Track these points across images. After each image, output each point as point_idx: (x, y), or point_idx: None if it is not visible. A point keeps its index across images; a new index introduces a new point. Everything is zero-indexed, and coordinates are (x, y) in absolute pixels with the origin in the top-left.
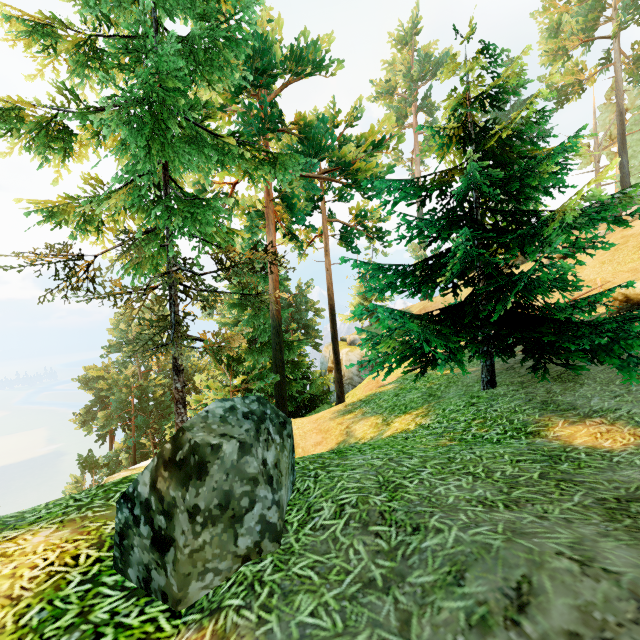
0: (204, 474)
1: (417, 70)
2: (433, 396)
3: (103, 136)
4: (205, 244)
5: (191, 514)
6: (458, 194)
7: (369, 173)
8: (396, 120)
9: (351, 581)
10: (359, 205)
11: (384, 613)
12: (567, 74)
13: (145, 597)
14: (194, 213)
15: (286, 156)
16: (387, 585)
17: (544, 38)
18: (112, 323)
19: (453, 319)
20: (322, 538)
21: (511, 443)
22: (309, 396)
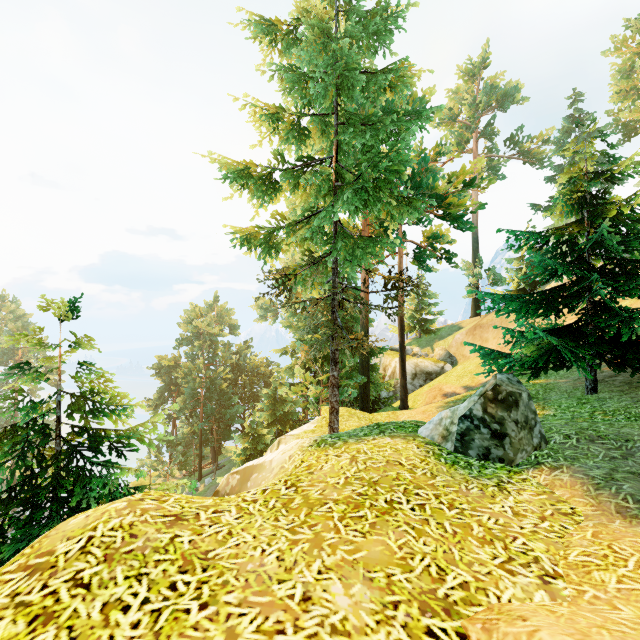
0: (518, 406)
1: (483, 101)
2: (536, 398)
3: (296, 186)
4: (347, 266)
5: (516, 423)
6: (570, 242)
7: (463, 208)
8: (457, 145)
9: (602, 457)
10: (431, 228)
11: (630, 464)
12: (636, 111)
13: (487, 461)
14: (365, 247)
15: (419, 201)
16: (624, 457)
17: (616, 79)
18: (182, 319)
19: (573, 338)
20: (566, 446)
21: (639, 422)
22: (374, 398)
